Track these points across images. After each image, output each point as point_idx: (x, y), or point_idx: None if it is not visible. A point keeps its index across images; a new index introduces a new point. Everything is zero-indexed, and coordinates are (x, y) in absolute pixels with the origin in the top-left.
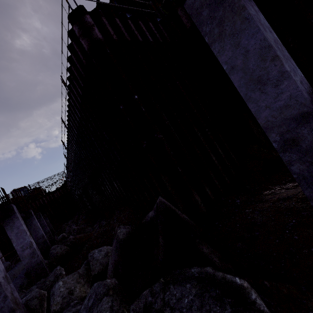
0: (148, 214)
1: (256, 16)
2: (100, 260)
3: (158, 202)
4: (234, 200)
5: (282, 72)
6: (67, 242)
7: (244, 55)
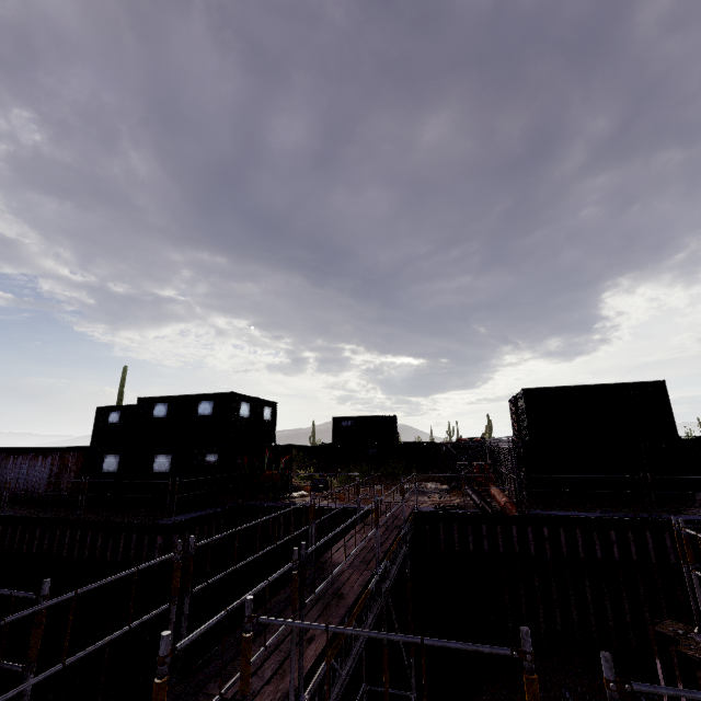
0: None
1: None
2: None
3: None
4: None
5: None
6: None
7: None
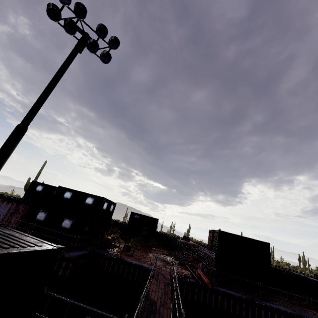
0: None
1: None
2: None
3: None
4: None
5: None
6: None
7: None
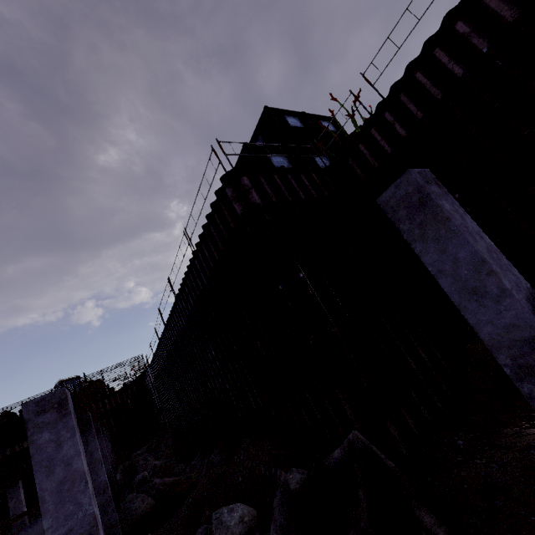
0: (333, 454)
1: (463, 225)
2: (232, 529)
3: (351, 438)
4: (452, 440)
5: (502, 289)
6: (150, 490)
7: (453, 261)
